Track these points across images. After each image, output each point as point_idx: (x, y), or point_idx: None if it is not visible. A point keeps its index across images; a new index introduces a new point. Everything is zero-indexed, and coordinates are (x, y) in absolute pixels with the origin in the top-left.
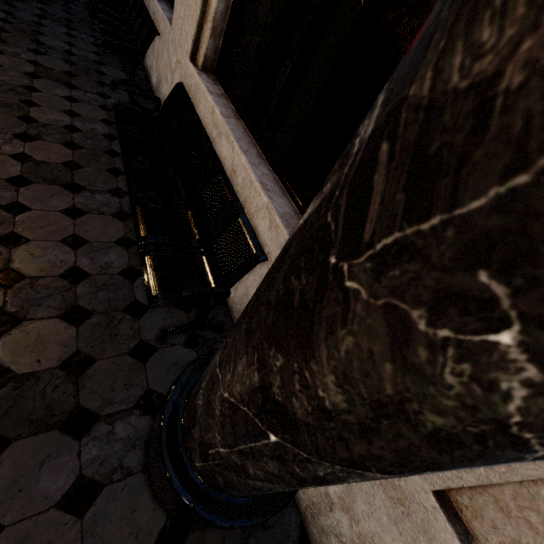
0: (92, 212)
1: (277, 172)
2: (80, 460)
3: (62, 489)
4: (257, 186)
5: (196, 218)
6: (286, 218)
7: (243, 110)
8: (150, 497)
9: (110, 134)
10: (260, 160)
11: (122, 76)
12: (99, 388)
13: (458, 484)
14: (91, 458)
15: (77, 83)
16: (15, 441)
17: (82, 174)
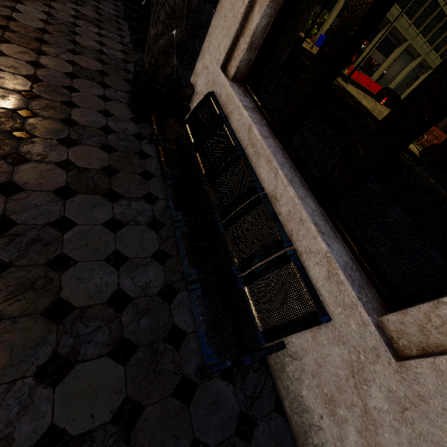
0: (108, 38)
1: None
2: (104, 92)
3: (98, 94)
4: None
5: None
6: None
7: None
8: (130, 110)
9: (118, 16)
10: None
11: None
12: (111, 82)
13: (224, 56)
14: (108, 94)
15: None
16: (82, 79)
17: (104, 25)
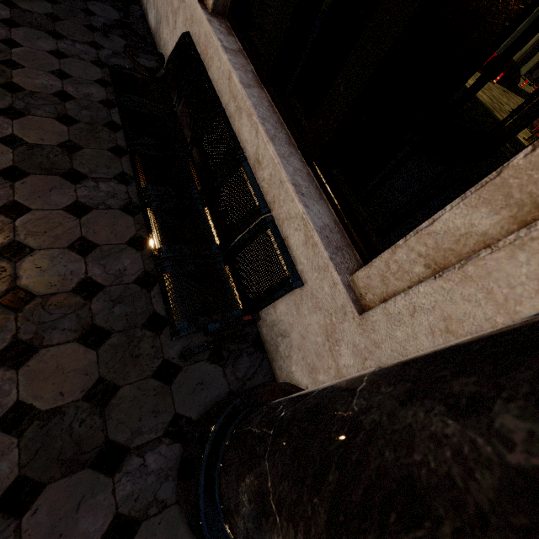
0: (98, 207)
1: (311, 165)
2: (115, 497)
3: (101, 529)
4: (289, 189)
5: (215, 217)
6: (325, 234)
7: (267, 76)
8: (187, 529)
9: (108, 100)
10: (290, 148)
11: (114, 14)
12: (126, 417)
13: None
14: (126, 494)
15: (63, 30)
16: (49, 484)
17: (82, 158)
